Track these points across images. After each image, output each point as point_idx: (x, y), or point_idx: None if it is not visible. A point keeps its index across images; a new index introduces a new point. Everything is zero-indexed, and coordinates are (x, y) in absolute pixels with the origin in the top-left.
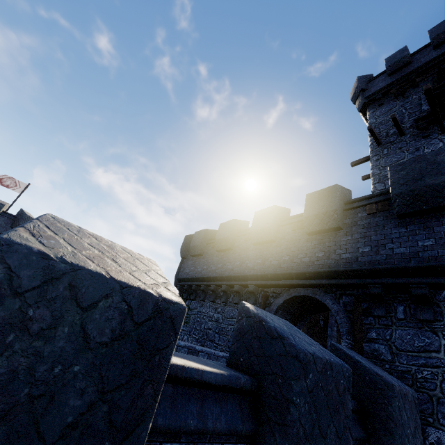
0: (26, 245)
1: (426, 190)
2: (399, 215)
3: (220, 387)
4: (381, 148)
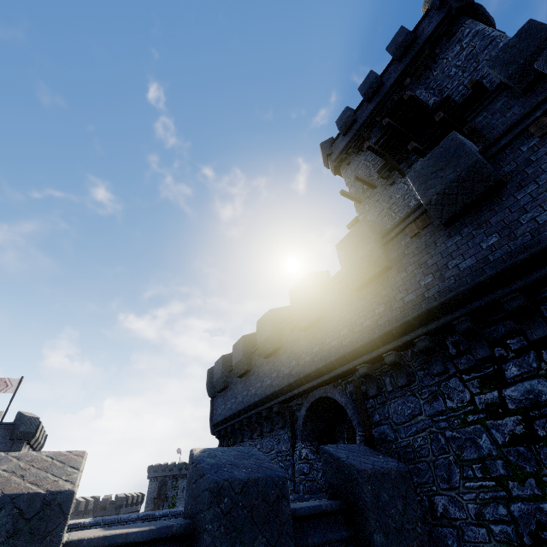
0: None
1: (362, 261)
2: (355, 290)
3: (149, 542)
4: (363, 205)
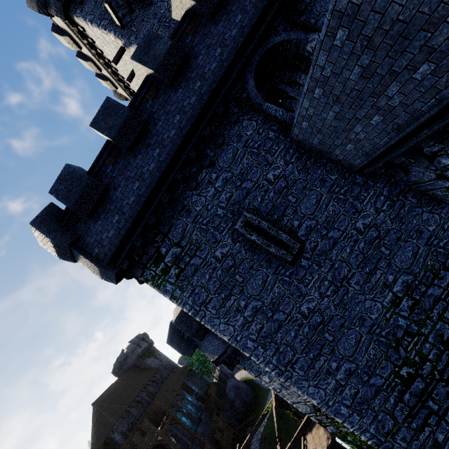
0: None
1: None
2: None
3: None
4: (128, 29)
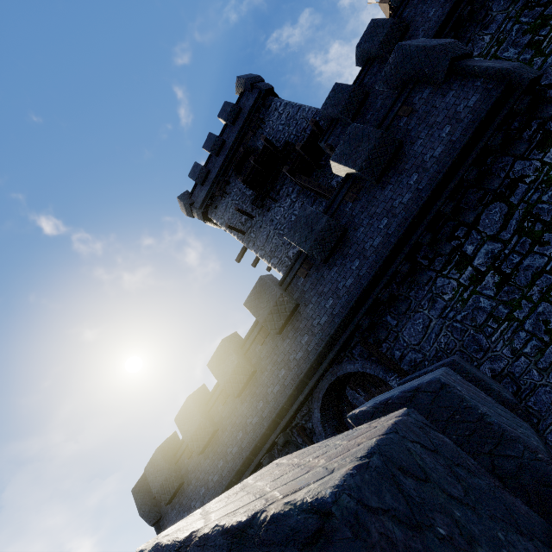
0: (344, 477)
1: (322, 234)
2: (324, 261)
3: None
4: (248, 235)
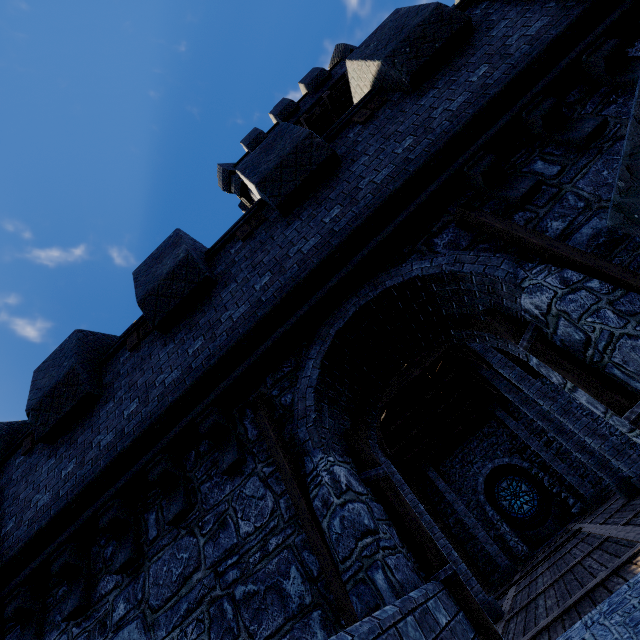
0: None
1: (422, 28)
2: (413, 78)
3: None
4: None
